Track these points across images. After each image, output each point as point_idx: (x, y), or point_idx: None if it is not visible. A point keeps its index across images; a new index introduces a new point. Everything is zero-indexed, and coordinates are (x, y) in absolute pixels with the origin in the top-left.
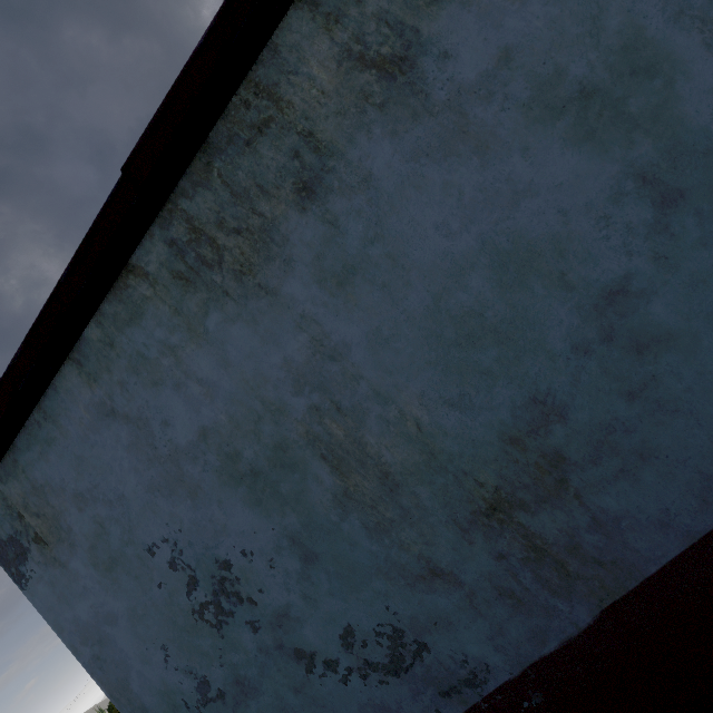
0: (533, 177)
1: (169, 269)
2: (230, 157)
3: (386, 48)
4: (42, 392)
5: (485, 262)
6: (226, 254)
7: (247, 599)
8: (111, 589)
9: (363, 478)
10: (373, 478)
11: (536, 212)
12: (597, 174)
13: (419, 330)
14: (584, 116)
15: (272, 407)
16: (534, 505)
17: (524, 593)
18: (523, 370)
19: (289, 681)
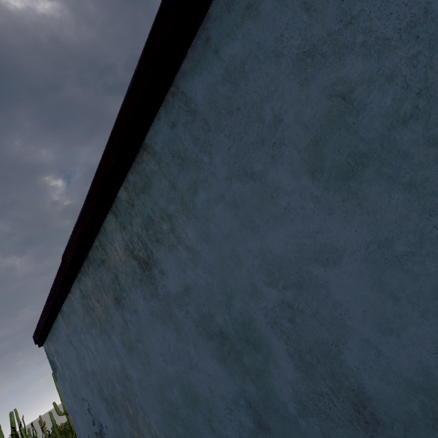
0: (198, 361)
1: (81, 300)
2: (94, 268)
3: (141, 253)
4: (54, 319)
5: (178, 385)
6: (95, 308)
7: None
8: (75, 403)
9: (138, 436)
10: None
11: (199, 379)
12: (227, 383)
13: (155, 394)
14: (222, 347)
15: (111, 380)
16: None
17: None
18: None
19: None
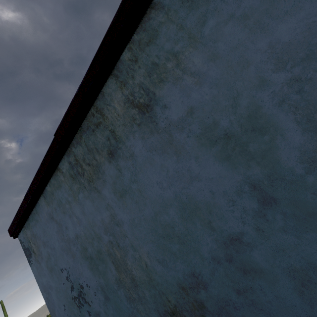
0: (199, 171)
1: (69, 172)
2: (87, 135)
3: (142, 99)
4: (35, 204)
5: (176, 205)
6: (85, 172)
7: (88, 302)
8: (51, 278)
9: (126, 277)
10: (129, 278)
11: (200, 188)
12: (230, 178)
13: (148, 225)
14: (226, 147)
15: (97, 235)
16: None
17: None
18: (189, 259)
19: None
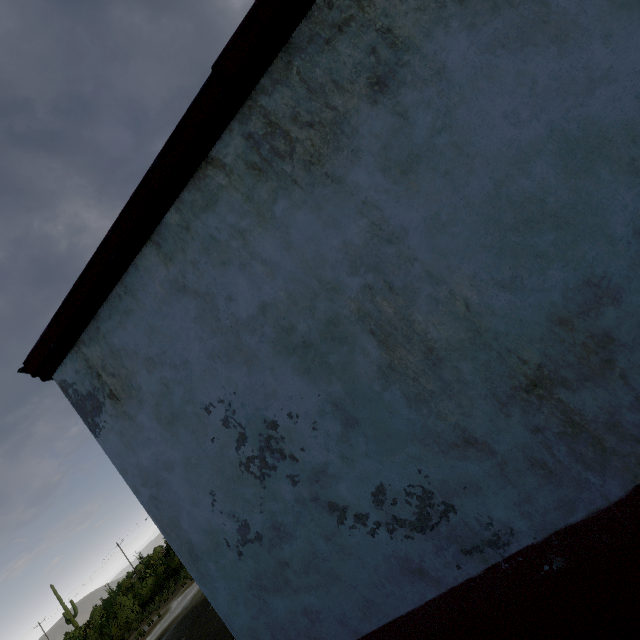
0: (612, 64)
1: (245, 160)
2: (309, 56)
3: None
4: (125, 269)
5: (551, 149)
6: (298, 146)
7: (290, 456)
8: (171, 441)
9: (408, 352)
10: (418, 353)
11: (611, 98)
12: None
13: (477, 215)
14: None
15: (328, 285)
16: (576, 383)
17: (556, 465)
18: (579, 254)
19: (321, 529)
